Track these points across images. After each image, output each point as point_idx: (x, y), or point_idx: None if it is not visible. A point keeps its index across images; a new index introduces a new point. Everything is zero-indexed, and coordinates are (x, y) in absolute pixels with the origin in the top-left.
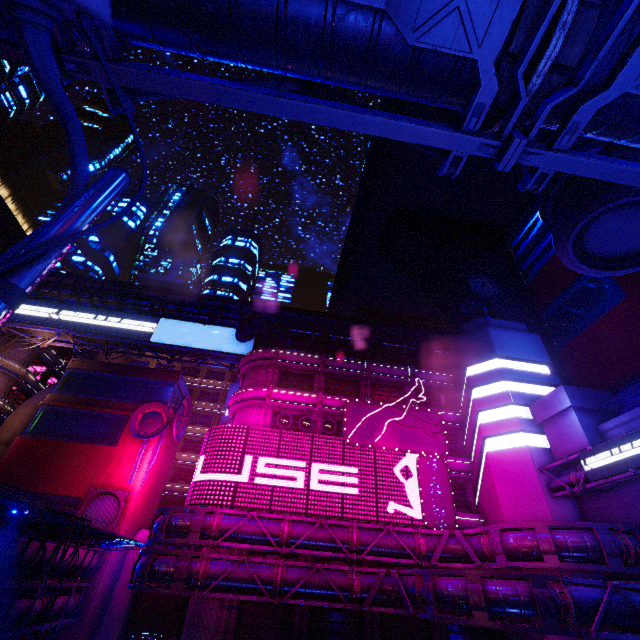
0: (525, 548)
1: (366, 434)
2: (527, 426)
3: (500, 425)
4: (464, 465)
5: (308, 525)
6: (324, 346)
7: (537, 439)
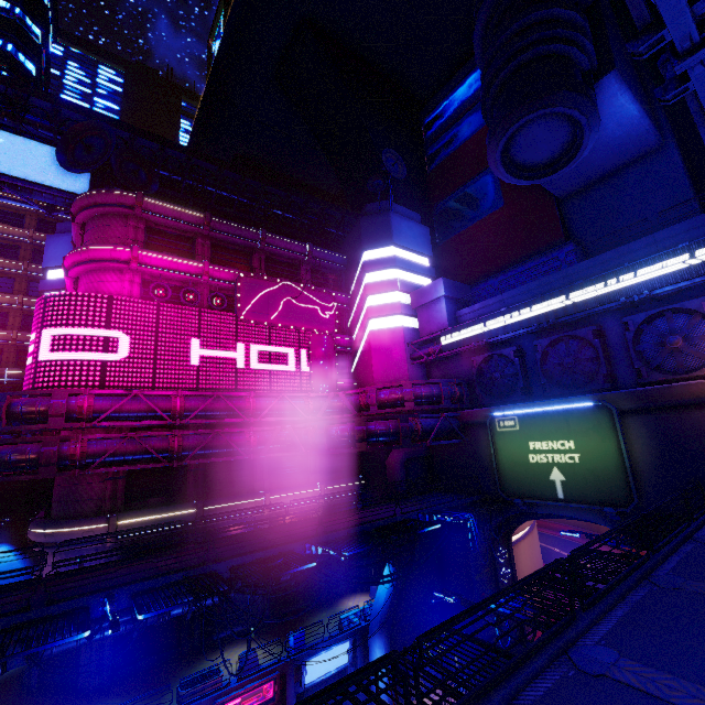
0: (393, 400)
1: (262, 312)
2: (406, 310)
3: (385, 308)
4: (348, 342)
5: (203, 399)
6: (201, 201)
7: (410, 321)
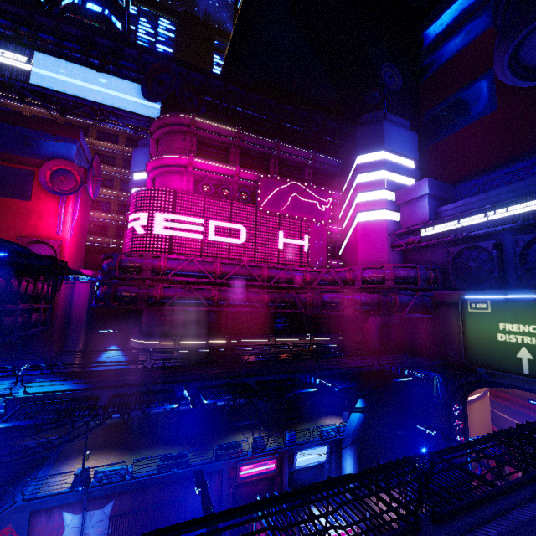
0: (375, 278)
1: (275, 204)
2: (390, 206)
3: (372, 204)
4: (338, 230)
5: (233, 266)
6: (232, 119)
7: (392, 215)
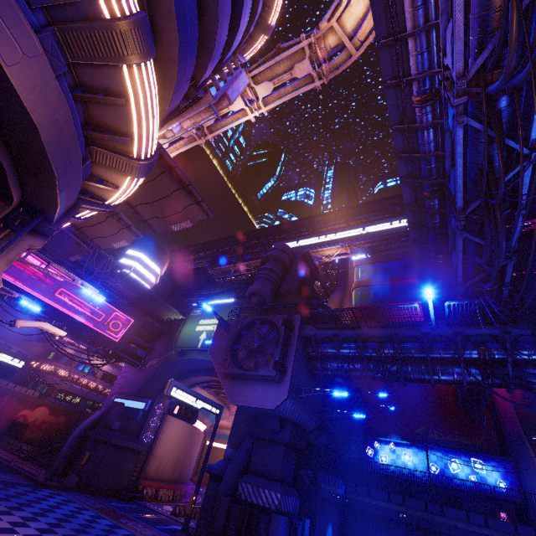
0: None
1: None
2: None
3: None
4: None
5: None
6: None
7: None
